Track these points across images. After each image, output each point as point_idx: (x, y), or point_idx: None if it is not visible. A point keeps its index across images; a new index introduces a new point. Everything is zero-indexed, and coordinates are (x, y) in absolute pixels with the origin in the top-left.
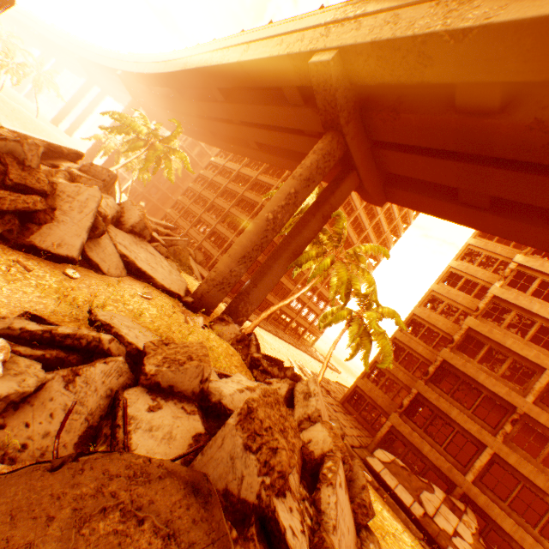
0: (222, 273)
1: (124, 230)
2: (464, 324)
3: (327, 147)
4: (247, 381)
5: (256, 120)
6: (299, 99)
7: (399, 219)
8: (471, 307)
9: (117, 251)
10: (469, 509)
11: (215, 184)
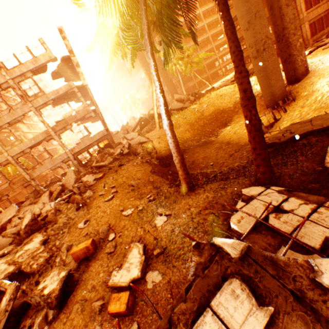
0: None
1: None
2: None
3: None
4: None
5: None
6: None
7: None
8: None
9: None
10: None
11: None
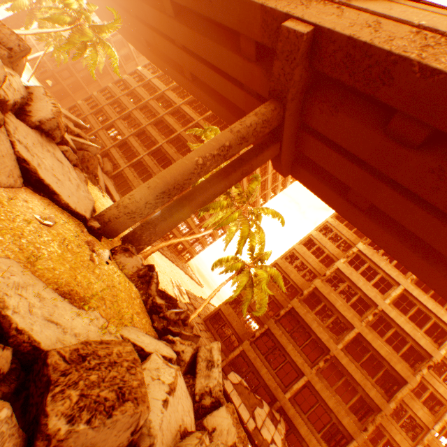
0: (137, 202)
1: (28, 123)
2: (313, 284)
3: (268, 115)
4: (165, 368)
5: (201, 53)
6: (253, 54)
7: (280, 181)
8: (316, 268)
9: (14, 152)
10: (282, 418)
11: (137, 95)
